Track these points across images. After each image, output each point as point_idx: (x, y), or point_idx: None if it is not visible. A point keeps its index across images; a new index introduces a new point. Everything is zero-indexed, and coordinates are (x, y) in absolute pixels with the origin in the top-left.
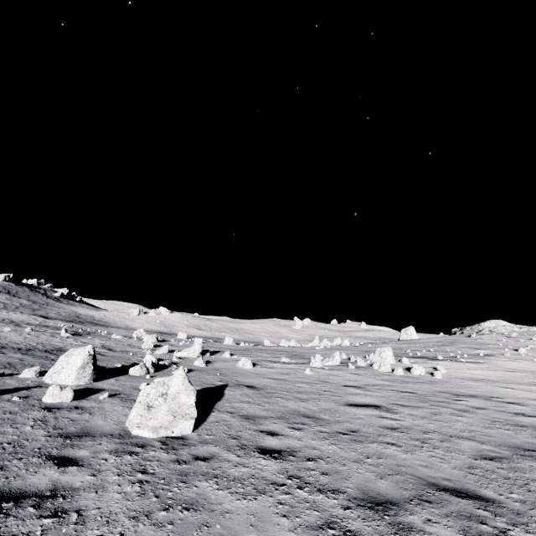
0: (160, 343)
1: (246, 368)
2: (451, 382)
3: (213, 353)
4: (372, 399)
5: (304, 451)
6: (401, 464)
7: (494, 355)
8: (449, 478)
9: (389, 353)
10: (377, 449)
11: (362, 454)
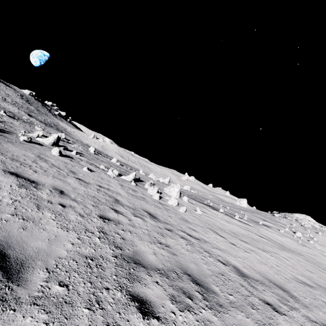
0: None
1: (52, 154)
2: (183, 216)
3: None
4: (58, 183)
5: None
6: None
7: (271, 227)
8: None
9: (176, 189)
10: None
11: None
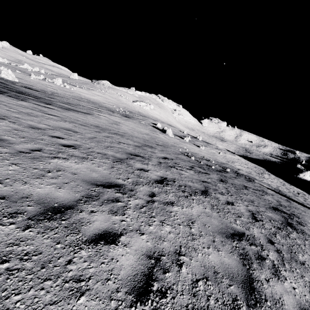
0: None
1: None
2: (75, 91)
3: None
4: (53, 88)
5: (41, 89)
6: (56, 93)
7: (94, 90)
8: (62, 95)
9: (60, 80)
10: (53, 91)
11: (51, 91)
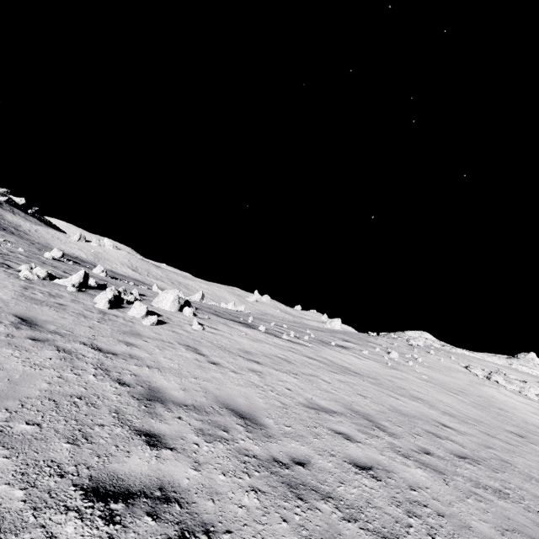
0: None
1: None
2: (139, 328)
3: None
4: None
5: None
6: None
7: (350, 349)
8: None
9: (170, 296)
10: None
11: None
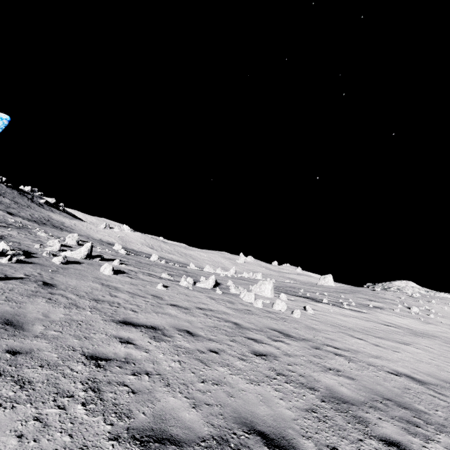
0: (77, 246)
1: (104, 274)
2: (304, 322)
3: (112, 260)
4: (171, 321)
5: None
6: None
7: (384, 308)
8: None
9: (268, 286)
10: None
11: None
